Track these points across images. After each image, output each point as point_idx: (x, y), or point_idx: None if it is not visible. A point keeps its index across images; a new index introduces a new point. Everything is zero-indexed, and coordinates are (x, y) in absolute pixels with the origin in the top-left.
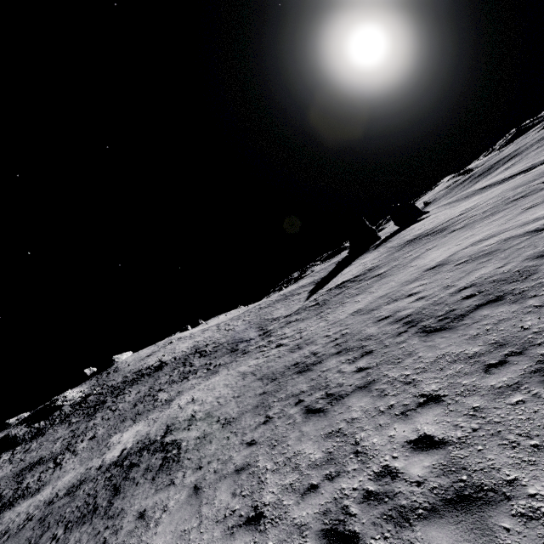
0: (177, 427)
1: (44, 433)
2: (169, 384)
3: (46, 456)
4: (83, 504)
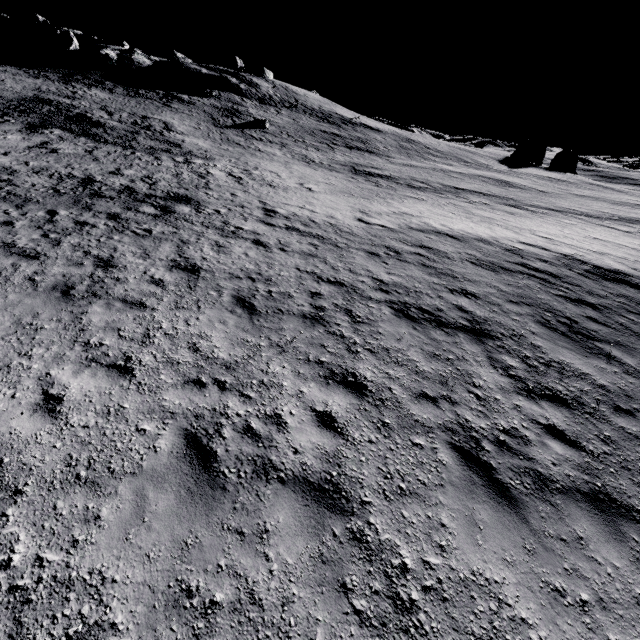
0: (513, 182)
1: (275, 106)
2: (422, 152)
3: (339, 134)
4: (496, 182)
